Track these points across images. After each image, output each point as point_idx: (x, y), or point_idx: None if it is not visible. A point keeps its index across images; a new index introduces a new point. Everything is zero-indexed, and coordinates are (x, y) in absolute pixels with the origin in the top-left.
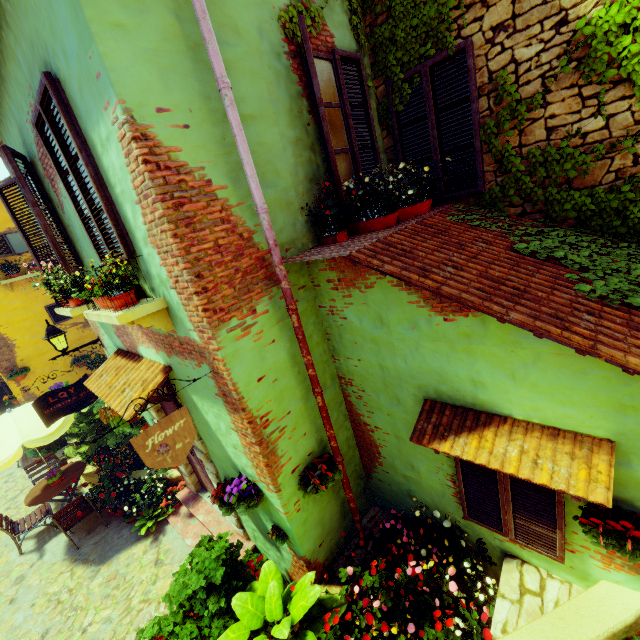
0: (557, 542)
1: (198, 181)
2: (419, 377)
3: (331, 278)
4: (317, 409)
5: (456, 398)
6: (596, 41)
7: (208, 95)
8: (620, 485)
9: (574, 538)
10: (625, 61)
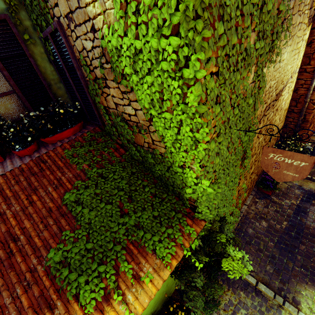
0: None
1: None
2: None
3: None
4: None
5: None
6: (111, 54)
7: None
8: None
9: None
10: (128, 77)
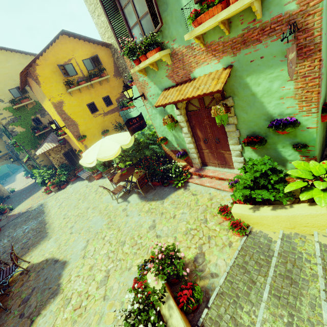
0: None
1: None
2: None
3: None
4: None
5: None
6: None
7: None
8: None
9: None
10: None
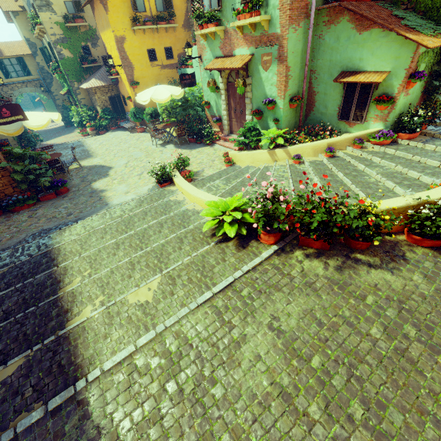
0: (364, 116)
1: None
2: (342, 62)
3: (325, 20)
4: (301, 78)
5: (352, 68)
6: None
7: None
8: (387, 88)
9: (369, 115)
10: None
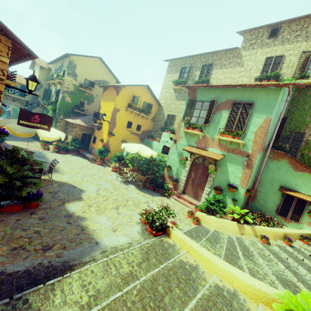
0: (300, 219)
1: (268, 130)
2: (282, 181)
3: (270, 156)
4: (252, 179)
5: (289, 187)
6: None
7: (274, 119)
8: None
9: (303, 220)
10: None
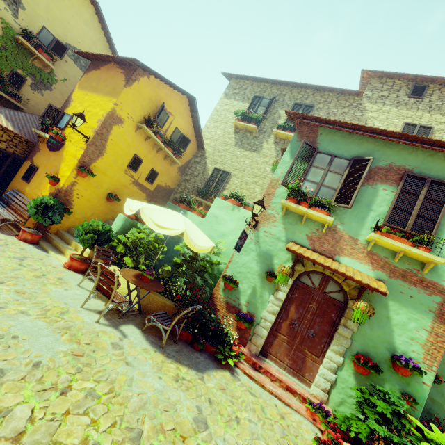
0: None
1: None
2: None
3: None
4: None
5: None
6: None
7: None
8: None
9: None
10: None
